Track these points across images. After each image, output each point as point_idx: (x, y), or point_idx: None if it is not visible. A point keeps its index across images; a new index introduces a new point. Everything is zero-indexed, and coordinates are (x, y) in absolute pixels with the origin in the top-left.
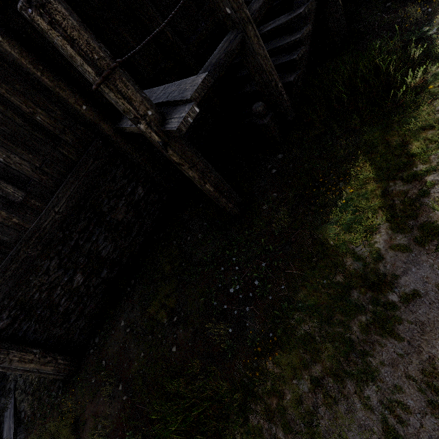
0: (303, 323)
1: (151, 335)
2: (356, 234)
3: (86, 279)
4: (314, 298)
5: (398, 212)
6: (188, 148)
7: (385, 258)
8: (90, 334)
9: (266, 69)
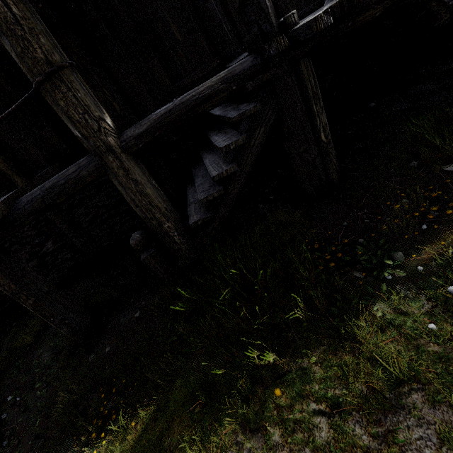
0: None
1: None
2: None
3: None
4: None
5: None
6: None
7: None
8: None
9: (141, 205)
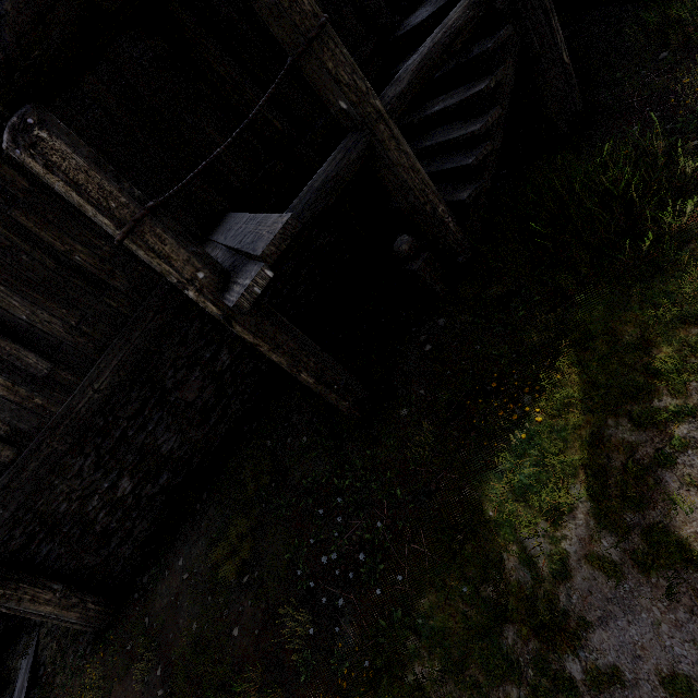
0: (418, 661)
1: (211, 596)
2: (531, 511)
3: (137, 486)
4: (443, 616)
5: (610, 489)
6: (269, 321)
7: (571, 580)
8: (140, 567)
9: (414, 187)
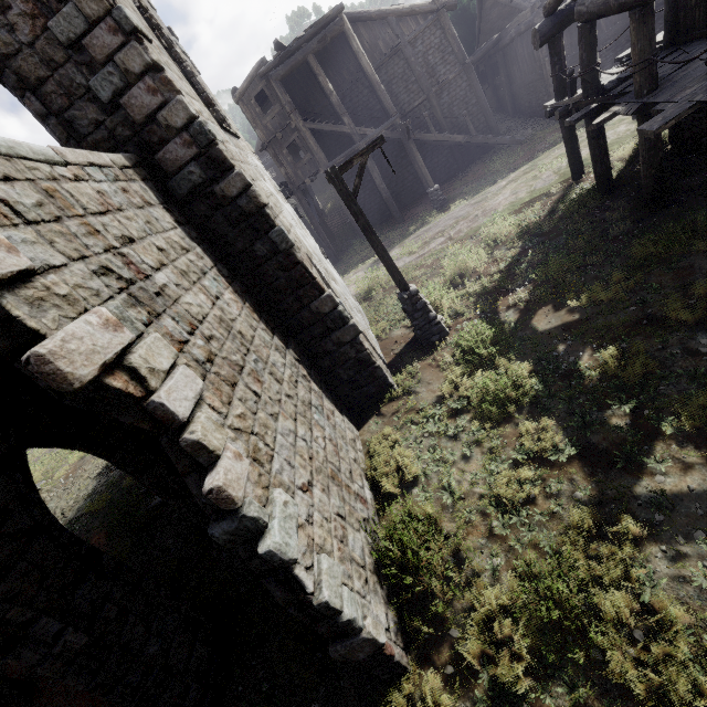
0: None
1: None
2: None
3: None
4: None
5: None
6: None
7: None
8: None
9: None
